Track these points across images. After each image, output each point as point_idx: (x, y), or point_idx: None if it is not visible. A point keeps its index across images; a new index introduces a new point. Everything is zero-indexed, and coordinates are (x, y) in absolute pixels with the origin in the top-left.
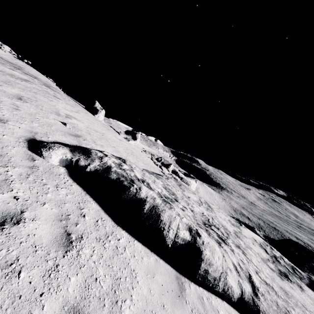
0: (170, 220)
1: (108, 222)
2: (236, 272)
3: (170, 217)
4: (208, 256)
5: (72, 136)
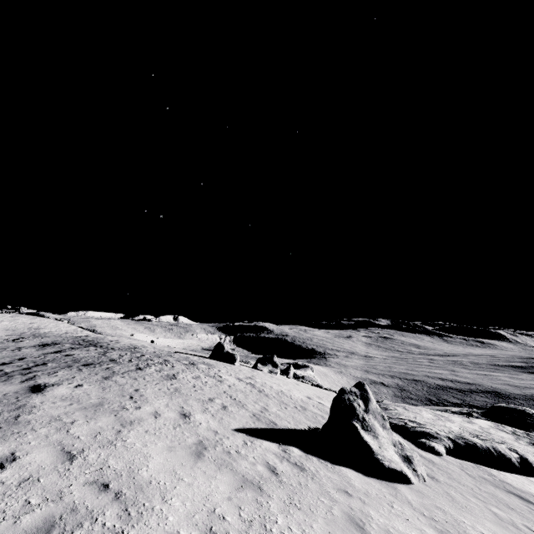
0: (504, 451)
1: (498, 471)
2: None
3: (502, 448)
4: (531, 459)
5: None
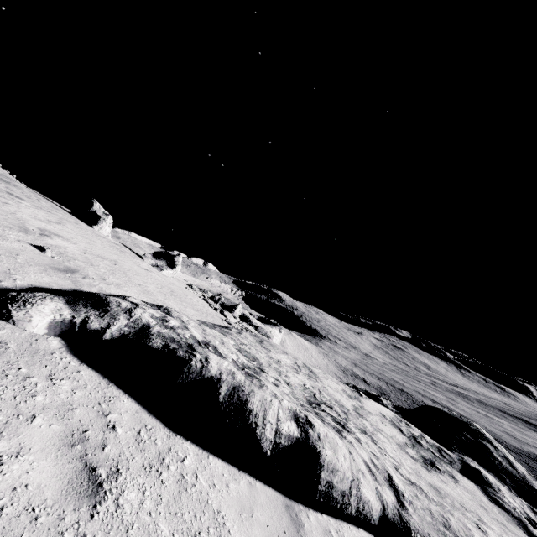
0: (263, 408)
1: (159, 431)
2: (370, 475)
3: (264, 401)
4: (329, 457)
5: (60, 272)
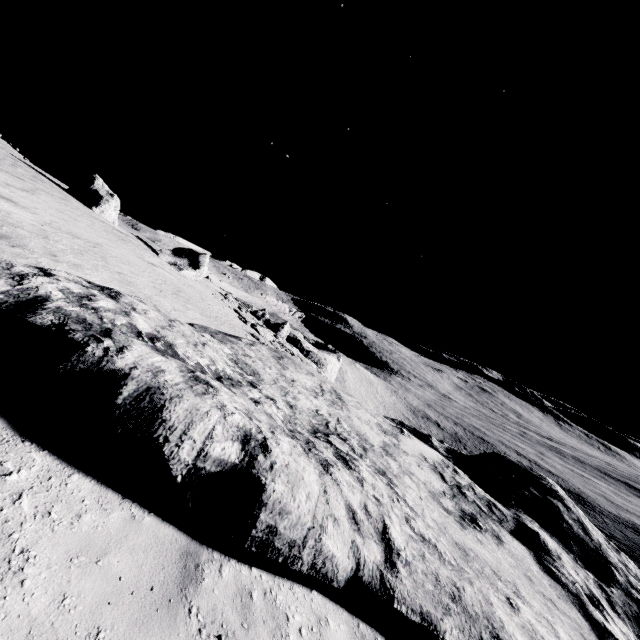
0: (189, 419)
1: None
2: (351, 524)
3: (194, 412)
4: (279, 494)
5: None
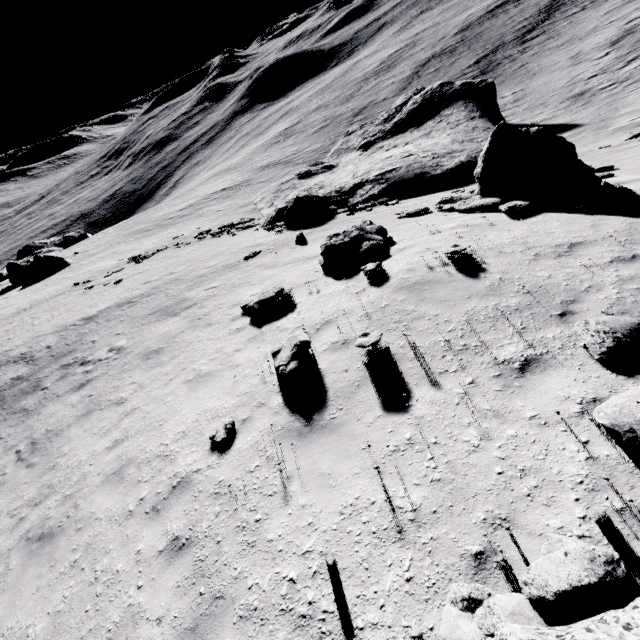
0: None
1: None
2: None
3: None
4: None
5: None
